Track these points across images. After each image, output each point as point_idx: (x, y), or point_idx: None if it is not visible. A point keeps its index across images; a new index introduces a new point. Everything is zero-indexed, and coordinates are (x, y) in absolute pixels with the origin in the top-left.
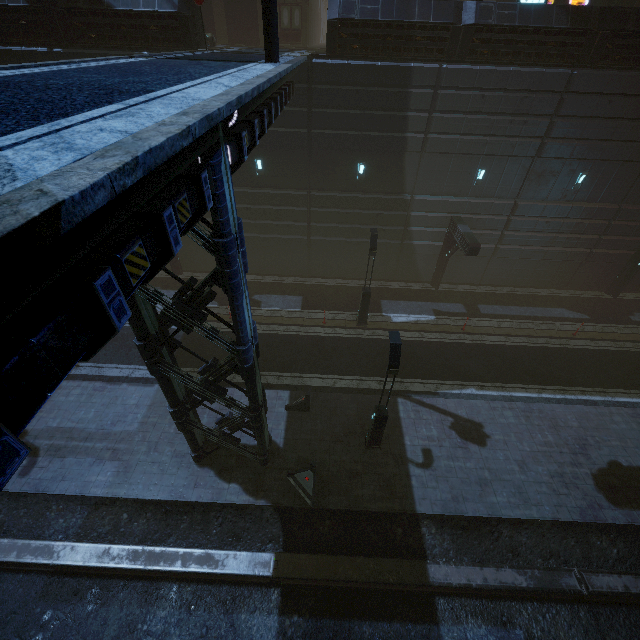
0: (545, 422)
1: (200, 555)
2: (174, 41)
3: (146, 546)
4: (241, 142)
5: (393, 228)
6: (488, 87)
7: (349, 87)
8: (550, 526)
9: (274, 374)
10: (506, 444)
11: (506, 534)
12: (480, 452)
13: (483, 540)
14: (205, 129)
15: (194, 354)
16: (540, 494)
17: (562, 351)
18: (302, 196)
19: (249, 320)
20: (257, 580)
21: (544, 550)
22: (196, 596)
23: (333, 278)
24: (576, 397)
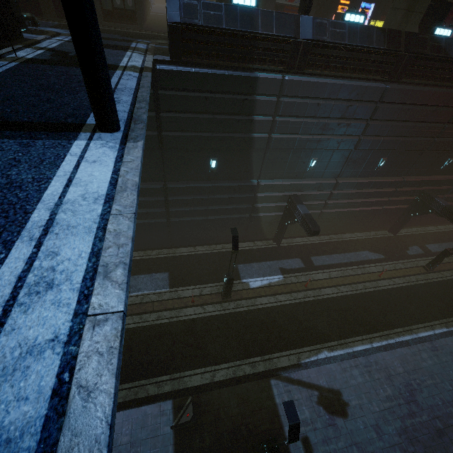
0: (382, 374)
1: None
2: None
3: None
4: None
5: (243, 206)
6: (323, 97)
7: (197, 93)
8: None
9: (153, 381)
10: (361, 409)
11: None
12: (345, 425)
13: None
14: None
15: None
16: None
17: (376, 294)
18: (158, 189)
19: None
20: None
21: None
22: None
23: (193, 246)
24: (395, 340)
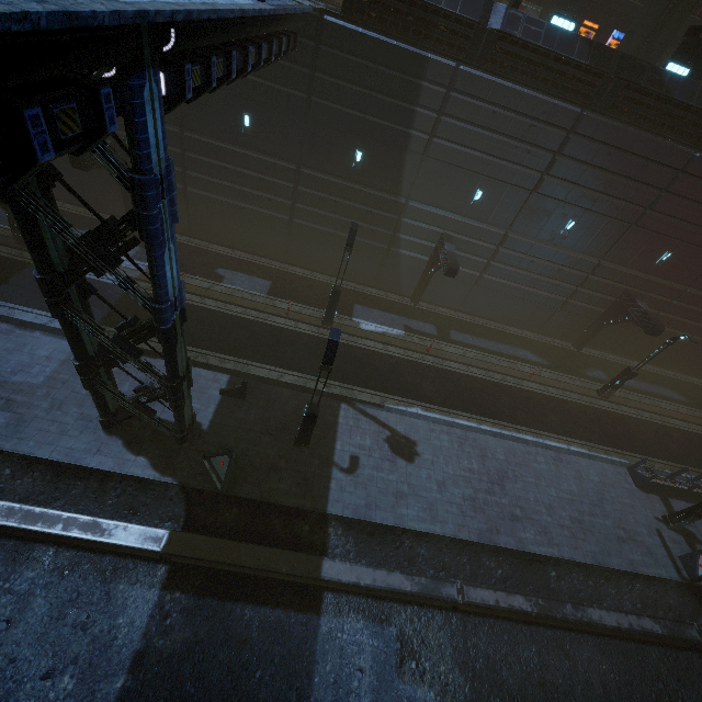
0: (475, 451)
1: (86, 522)
2: None
3: (25, 505)
4: (184, 75)
5: (382, 230)
6: (500, 104)
7: (359, 60)
8: (449, 542)
9: (218, 355)
10: (433, 464)
11: (407, 544)
12: (406, 467)
13: (385, 547)
14: (61, 25)
15: (111, 306)
16: (449, 513)
17: (514, 390)
18: (290, 170)
19: (173, 278)
20: (145, 554)
21: (438, 563)
22: (74, 562)
23: (311, 270)
24: (511, 434)
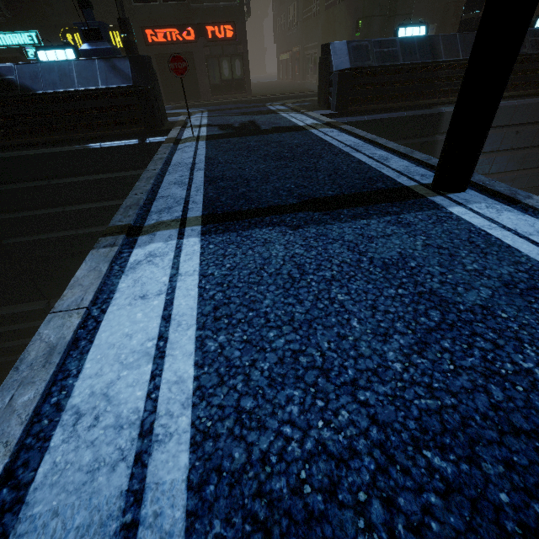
0: None
1: None
2: (129, 122)
3: None
4: None
5: None
6: (524, 122)
7: None
8: None
9: None
10: None
11: None
12: None
13: None
14: None
15: None
16: None
17: None
18: None
19: None
20: None
21: None
22: None
23: None
24: None
